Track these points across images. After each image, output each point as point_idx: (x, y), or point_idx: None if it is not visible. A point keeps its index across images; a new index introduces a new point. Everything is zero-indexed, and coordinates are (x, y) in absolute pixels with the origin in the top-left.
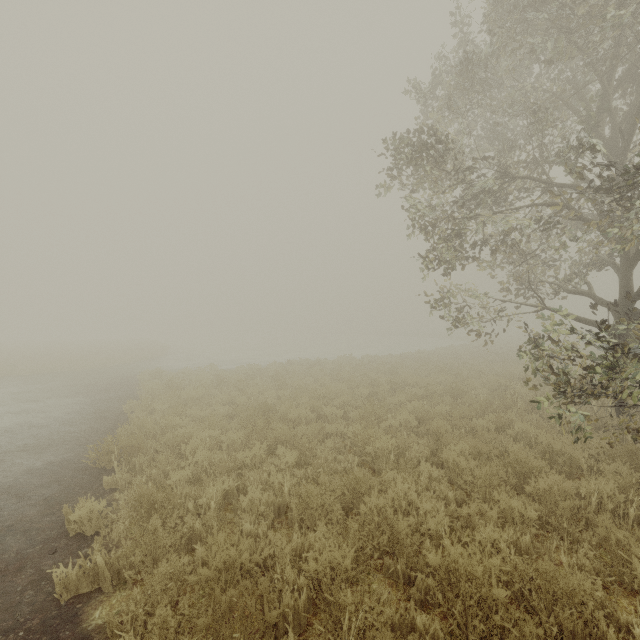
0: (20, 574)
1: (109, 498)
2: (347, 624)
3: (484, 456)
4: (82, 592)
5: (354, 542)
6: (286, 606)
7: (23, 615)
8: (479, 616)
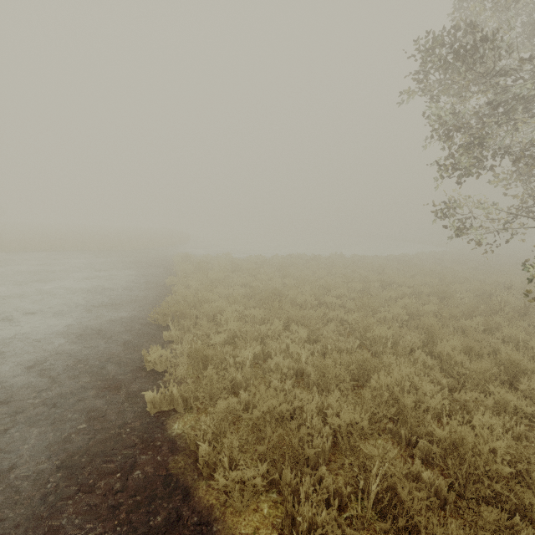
0: (120, 391)
1: (168, 347)
2: (375, 470)
3: (474, 353)
4: (163, 410)
5: (367, 408)
6: (316, 446)
7: (128, 418)
8: (485, 483)
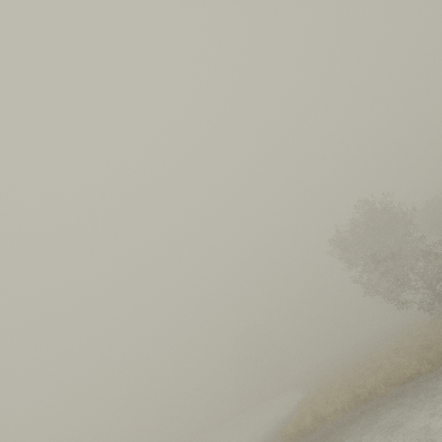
0: None
1: None
2: None
3: None
4: None
5: None
6: None
7: None
8: None
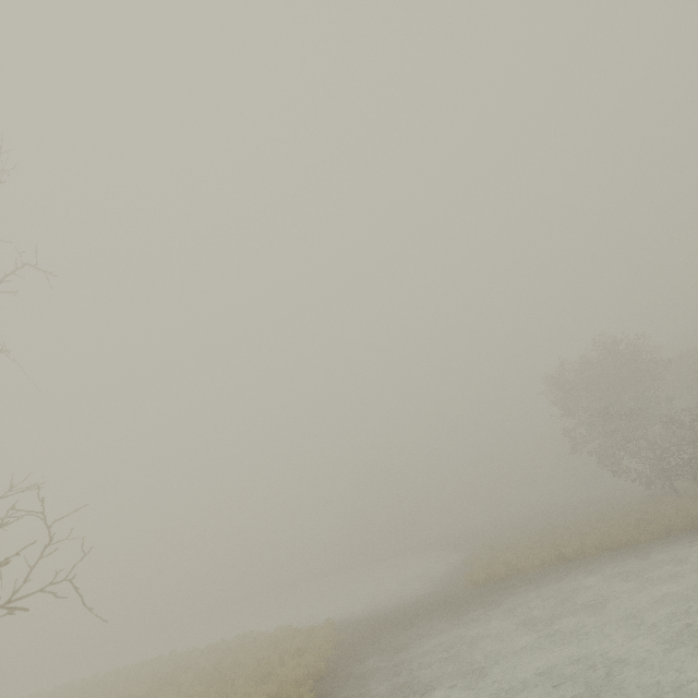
0: None
1: None
2: None
3: None
4: None
5: None
6: None
7: None
8: None
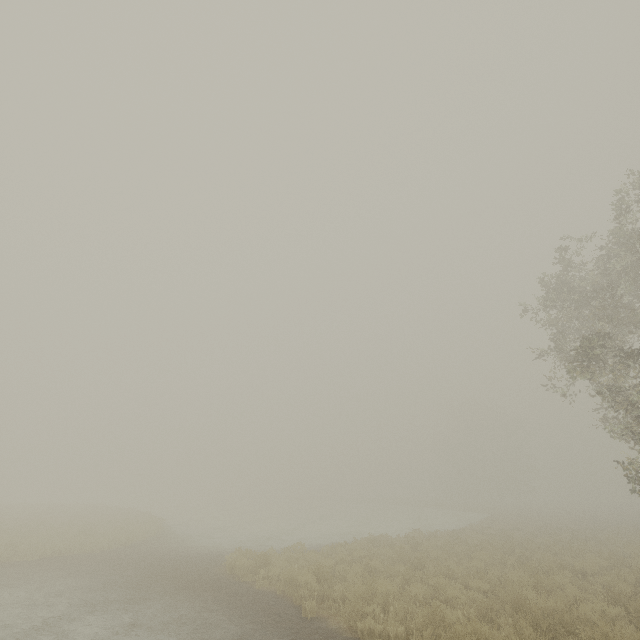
0: None
1: None
2: None
3: None
4: None
5: None
6: None
7: None
8: None
